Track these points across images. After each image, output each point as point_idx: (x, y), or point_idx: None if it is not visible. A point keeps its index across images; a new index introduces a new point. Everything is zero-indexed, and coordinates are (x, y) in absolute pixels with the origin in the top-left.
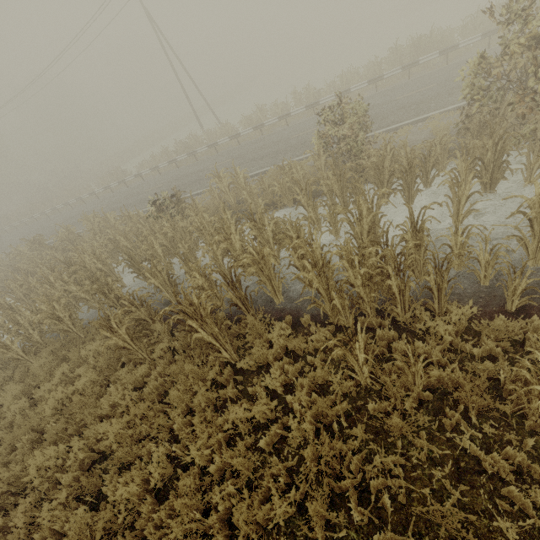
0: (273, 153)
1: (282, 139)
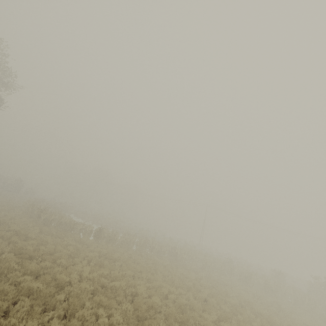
0: None
1: None
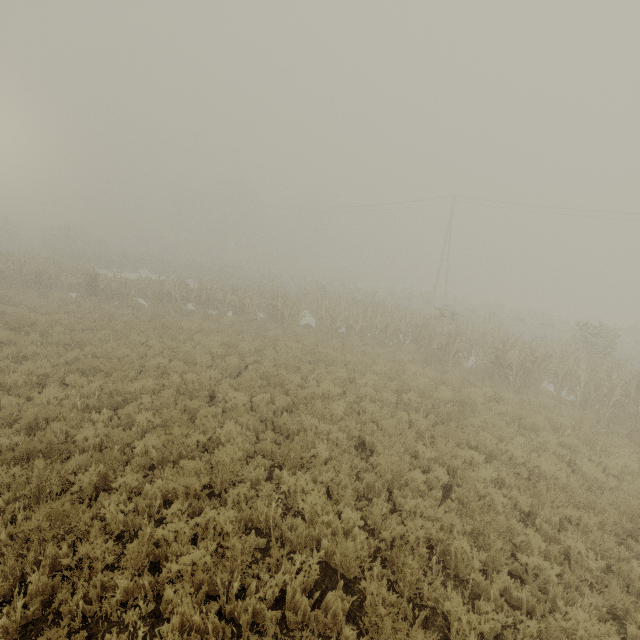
0: (511, 334)
1: (516, 330)
